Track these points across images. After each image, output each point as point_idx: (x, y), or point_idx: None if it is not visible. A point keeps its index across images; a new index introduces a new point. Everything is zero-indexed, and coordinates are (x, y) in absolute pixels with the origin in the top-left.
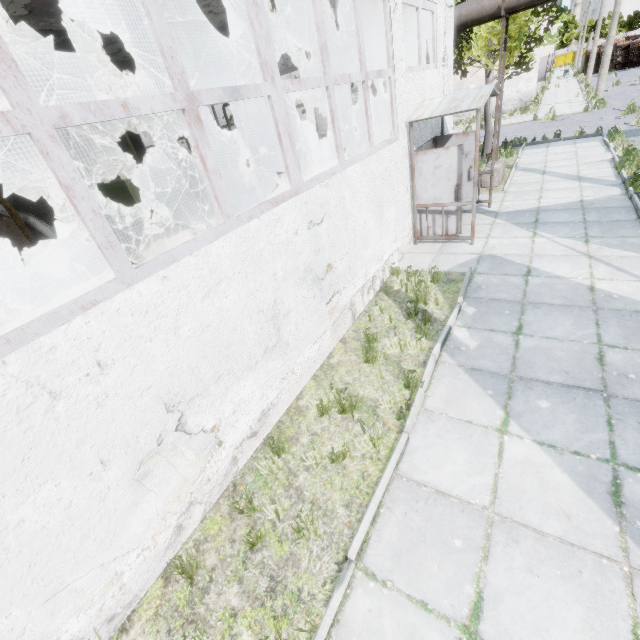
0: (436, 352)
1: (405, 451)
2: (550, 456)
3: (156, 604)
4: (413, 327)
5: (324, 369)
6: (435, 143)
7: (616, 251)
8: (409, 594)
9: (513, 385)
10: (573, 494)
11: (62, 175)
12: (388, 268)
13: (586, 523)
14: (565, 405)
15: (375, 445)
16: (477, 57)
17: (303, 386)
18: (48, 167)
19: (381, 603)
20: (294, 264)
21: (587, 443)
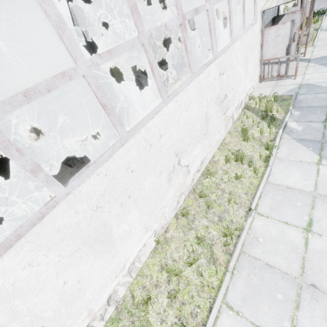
0: (280, 133)
1: (270, 173)
2: None
3: (175, 225)
4: (266, 123)
5: (222, 145)
6: (273, 21)
7: None
8: (279, 220)
9: (323, 145)
10: None
11: (150, 59)
12: (247, 96)
13: None
14: None
15: (255, 172)
16: None
17: (214, 152)
18: (146, 57)
19: (267, 223)
20: (213, 95)
21: None
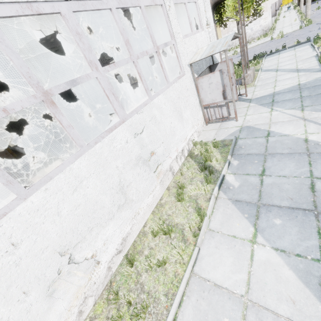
0: (215, 192)
1: (197, 258)
2: (282, 258)
3: None
4: (203, 178)
5: (158, 207)
6: (210, 69)
7: (320, 113)
8: None
9: (259, 210)
10: (296, 285)
11: None
12: (191, 142)
13: (305, 307)
14: (291, 221)
15: (180, 256)
16: (230, 16)
17: (147, 218)
18: None
19: None
20: (128, 158)
21: (305, 248)
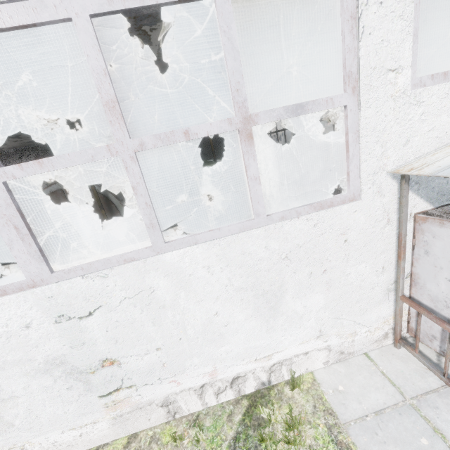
0: None
1: None
2: None
3: None
4: None
5: None
6: None
7: None
8: None
9: None
10: None
11: None
12: (289, 368)
13: None
14: None
15: None
16: None
17: None
18: None
19: None
20: (24, 355)
21: None
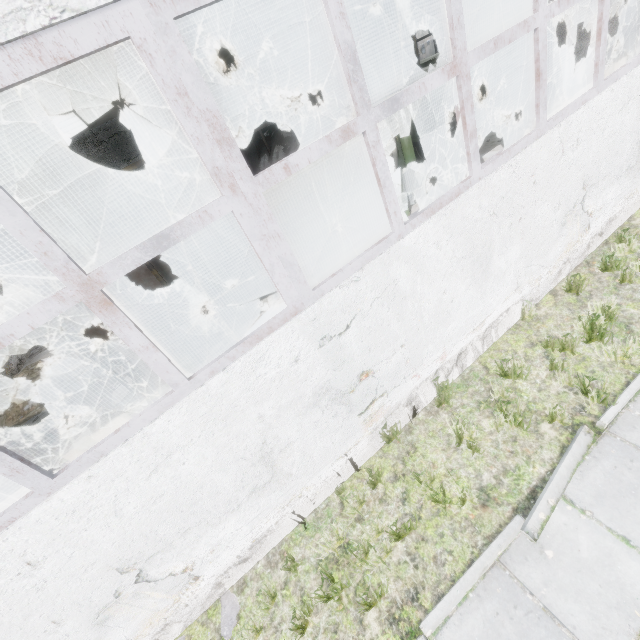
0: None
1: None
2: None
3: (552, 302)
4: None
5: None
6: None
7: None
8: None
9: None
10: None
11: (603, 14)
12: None
13: None
14: None
15: None
16: None
17: (632, 213)
18: (597, 11)
19: None
20: None
21: None
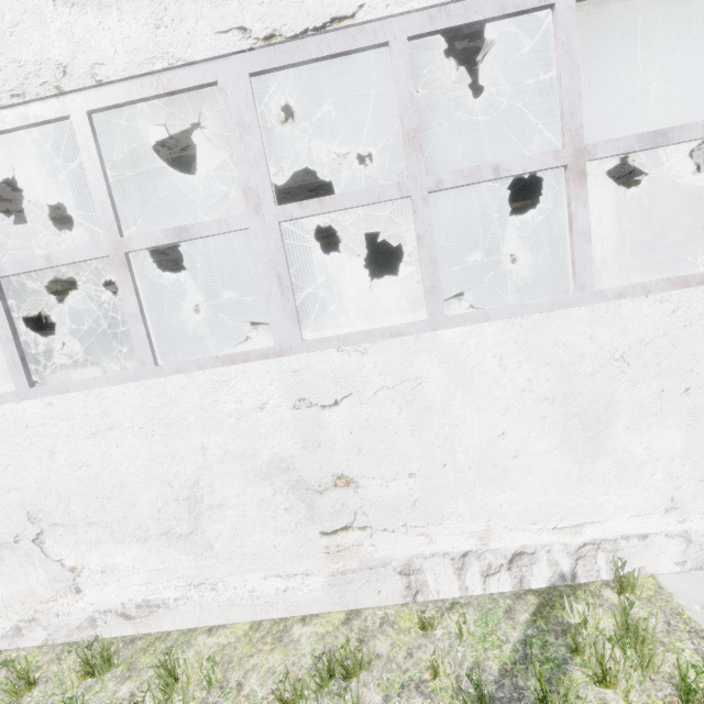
0: None
1: None
2: None
3: None
4: None
5: (275, 627)
6: None
7: None
8: None
9: None
10: None
11: None
12: (610, 559)
13: None
14: None
15: None
16: None
17: (234, 620)
18: None
19: None
20: (248, 447)
21: None
